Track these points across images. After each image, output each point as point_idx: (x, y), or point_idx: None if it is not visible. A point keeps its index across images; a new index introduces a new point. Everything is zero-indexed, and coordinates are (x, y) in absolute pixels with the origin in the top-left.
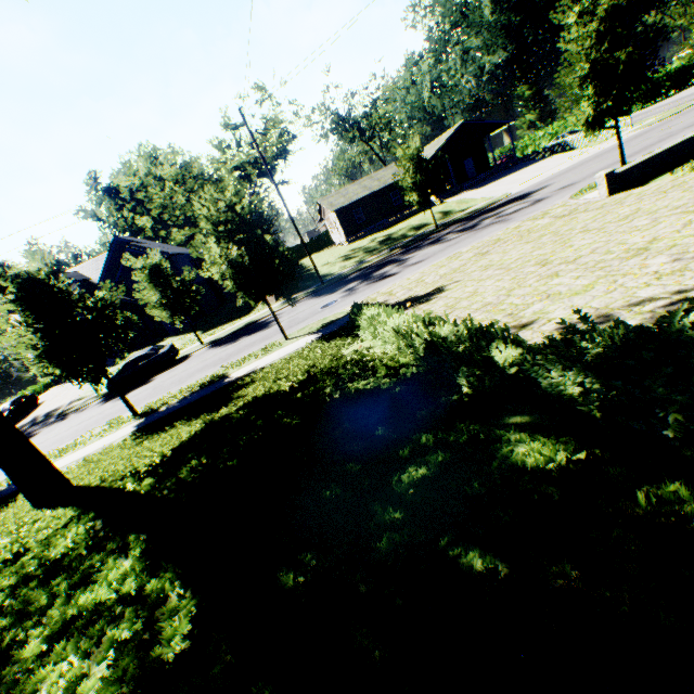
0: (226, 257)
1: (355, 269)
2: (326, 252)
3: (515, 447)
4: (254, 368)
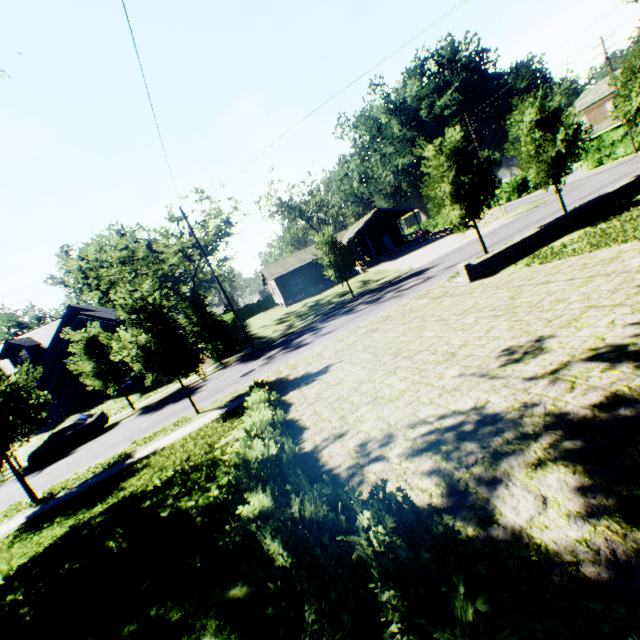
0: (136, 342)
1: (282, 334)
2: (270, 312)
3: (204, 638)
4: (157, 446)
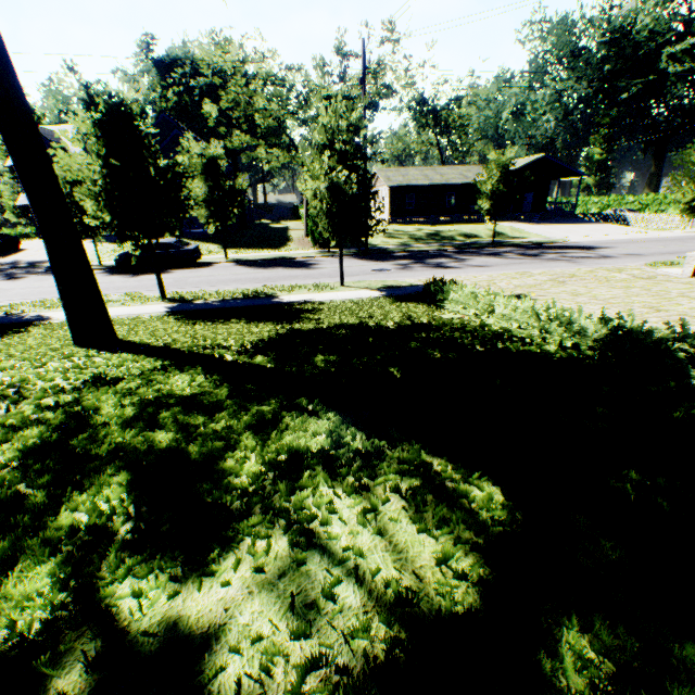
0: (330, 177)
1: (402, 249)
2: None
3: None
4: (309, 299)
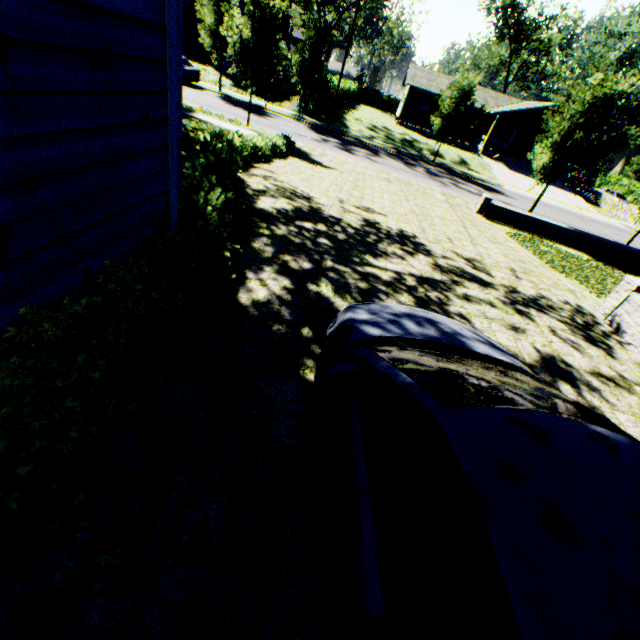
0: (241, 32)
1: (357, 137)
2: (383, 116)
3: None
4: (210, 121)
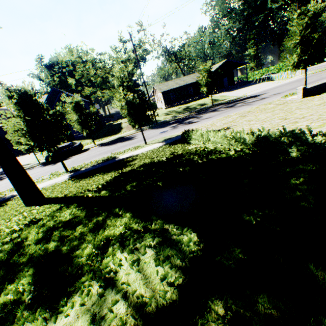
0: (126, 98)
1: (172, 119)
2: None
3: None
4: (131, 154)
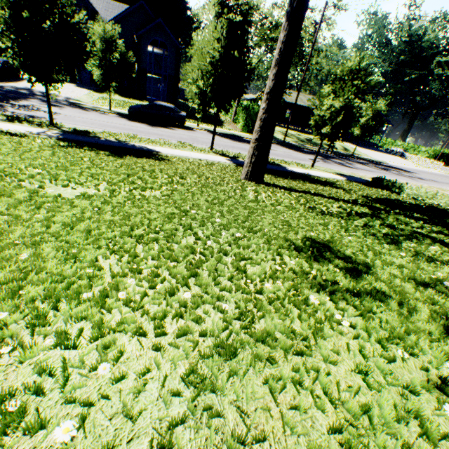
0: (345, 101)
1: (303, 146)
2: None
3: None
4: (307, 173)
